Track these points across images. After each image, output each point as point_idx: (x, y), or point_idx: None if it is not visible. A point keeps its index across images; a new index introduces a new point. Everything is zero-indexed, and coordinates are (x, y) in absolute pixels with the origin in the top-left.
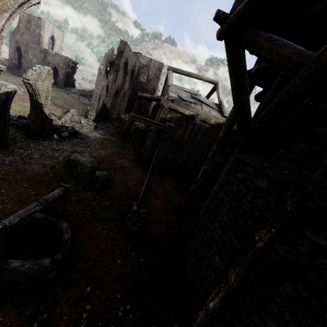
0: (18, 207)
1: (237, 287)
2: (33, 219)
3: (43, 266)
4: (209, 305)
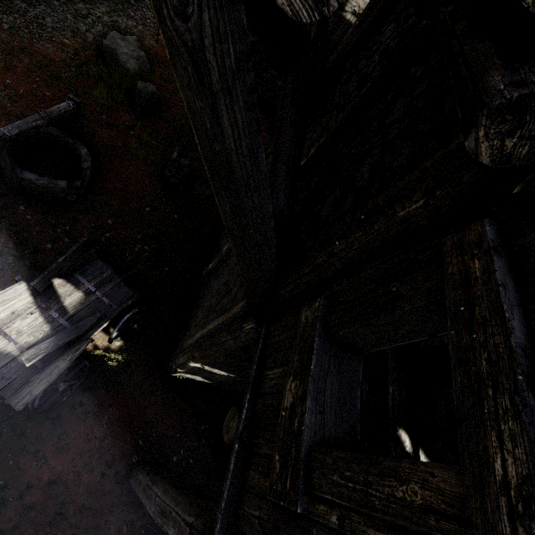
0: (32, 111)
1: (225, 257)
2: (47, 134)
3: (60, 187)
4: (209, 266)
